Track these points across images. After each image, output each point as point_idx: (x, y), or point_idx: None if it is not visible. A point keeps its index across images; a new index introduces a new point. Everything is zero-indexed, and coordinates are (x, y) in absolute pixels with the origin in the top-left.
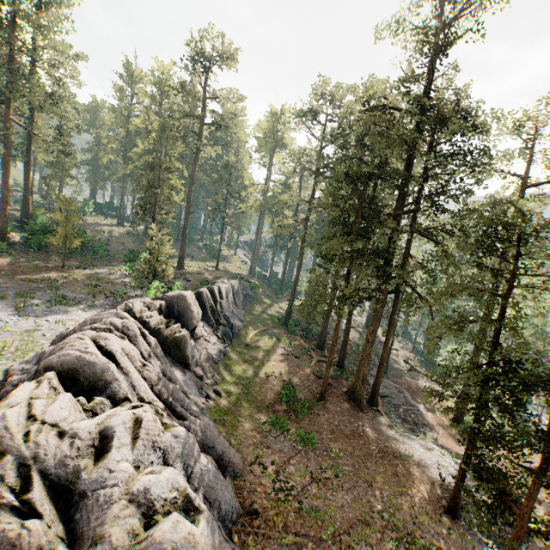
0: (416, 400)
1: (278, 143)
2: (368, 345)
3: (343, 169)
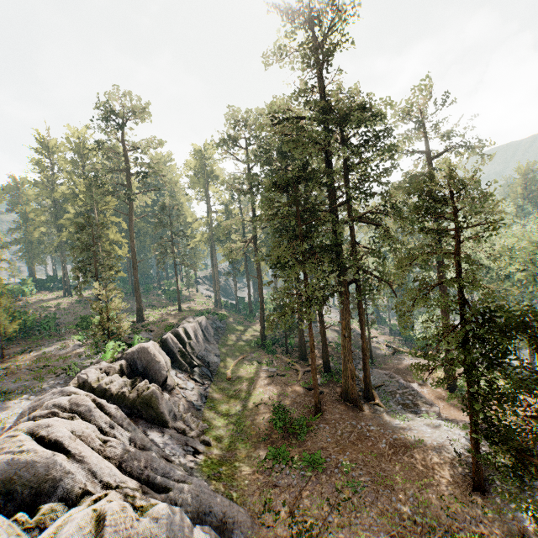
0: (409, 381)
1: (209, 177)
2: (346, 341)
3: (270, 180)
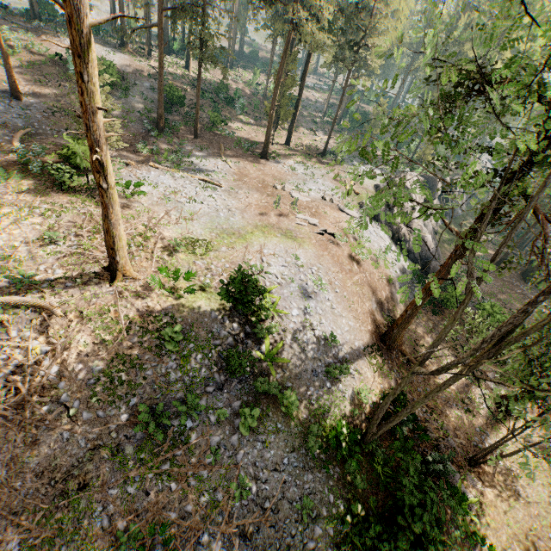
0: None
1: None
2: None
3: None
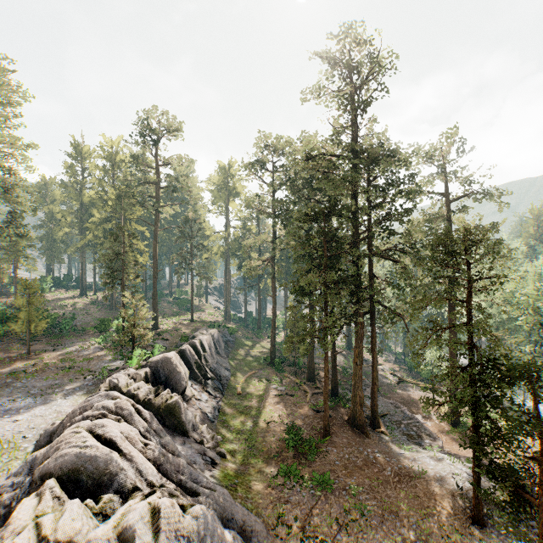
0: (413, 412)
1: (231, 193)
2: (357, 368)
3: (300, 212)
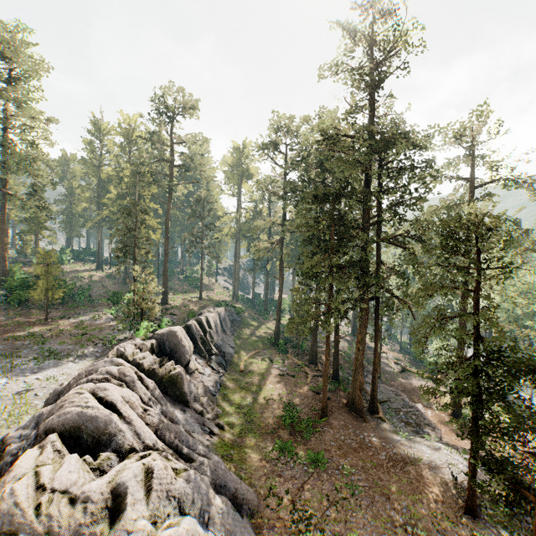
0: (413, 401)
1: (244, 174)
2: (359, 354)
3: (310, 193)
